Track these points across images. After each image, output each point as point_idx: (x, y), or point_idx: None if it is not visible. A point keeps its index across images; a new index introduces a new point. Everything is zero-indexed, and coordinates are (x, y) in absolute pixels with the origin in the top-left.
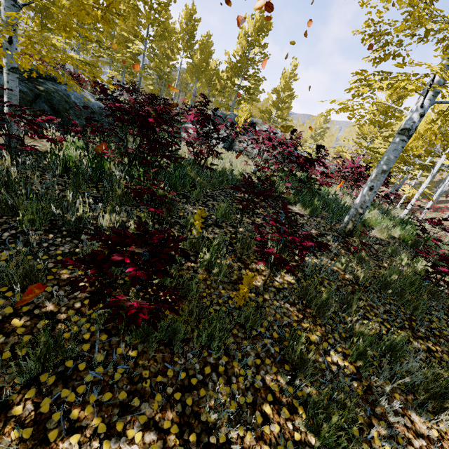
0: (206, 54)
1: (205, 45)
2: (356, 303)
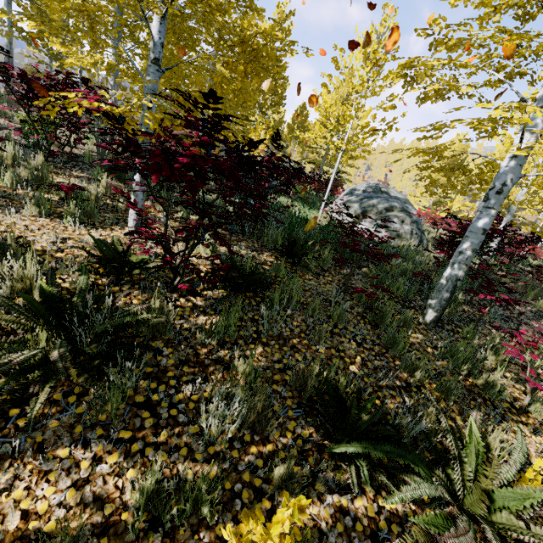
0: (306, 116)
1: (305, 108)
2: None
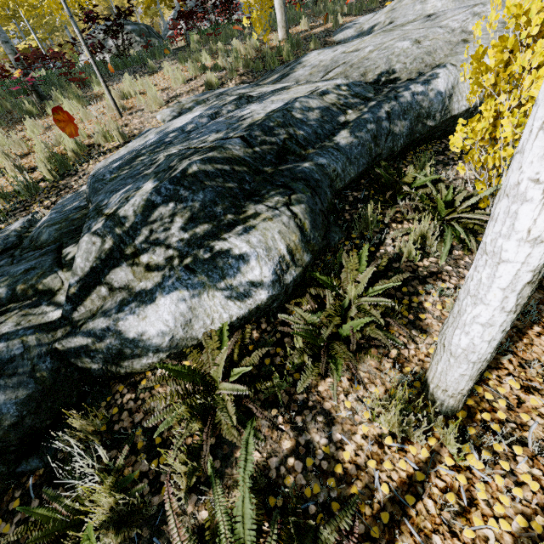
0: None
1: None
2: (328, 3)
